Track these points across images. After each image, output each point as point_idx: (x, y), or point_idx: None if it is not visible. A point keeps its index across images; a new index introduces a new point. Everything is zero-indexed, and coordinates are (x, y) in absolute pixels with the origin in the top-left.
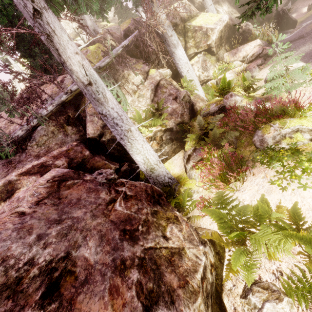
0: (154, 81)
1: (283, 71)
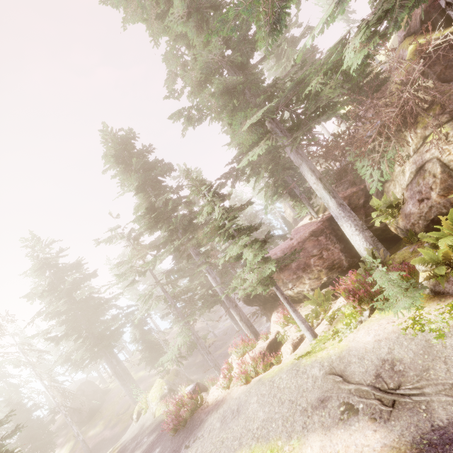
0: (419, 161)
1: (402, 288)
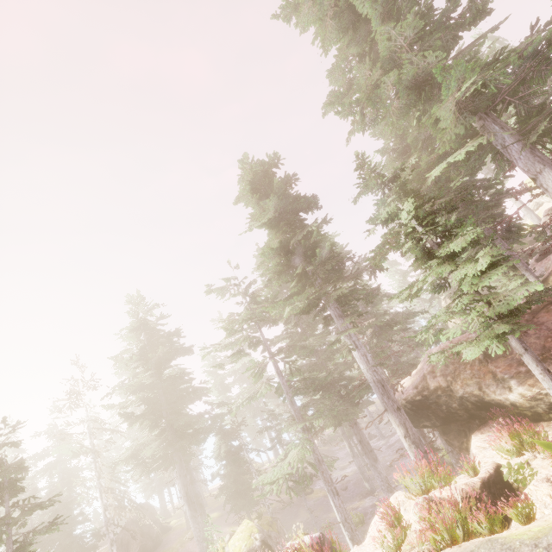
0: None
1: None
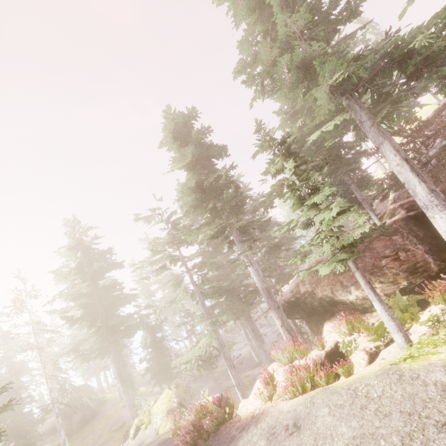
0: None
1: None
